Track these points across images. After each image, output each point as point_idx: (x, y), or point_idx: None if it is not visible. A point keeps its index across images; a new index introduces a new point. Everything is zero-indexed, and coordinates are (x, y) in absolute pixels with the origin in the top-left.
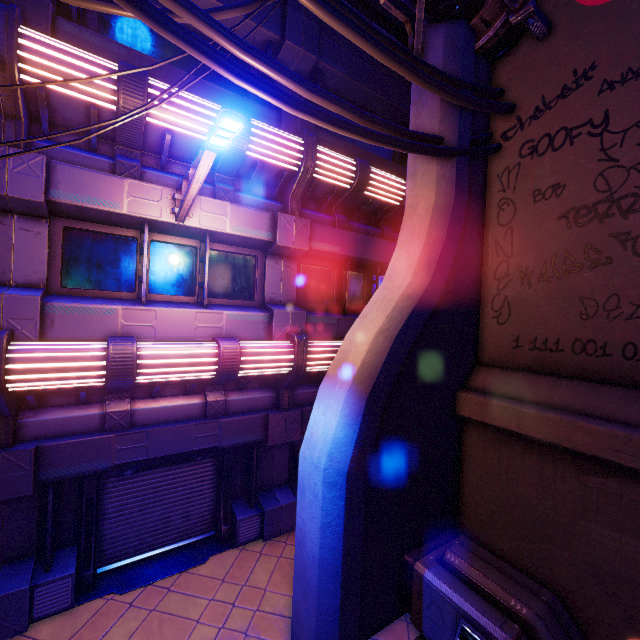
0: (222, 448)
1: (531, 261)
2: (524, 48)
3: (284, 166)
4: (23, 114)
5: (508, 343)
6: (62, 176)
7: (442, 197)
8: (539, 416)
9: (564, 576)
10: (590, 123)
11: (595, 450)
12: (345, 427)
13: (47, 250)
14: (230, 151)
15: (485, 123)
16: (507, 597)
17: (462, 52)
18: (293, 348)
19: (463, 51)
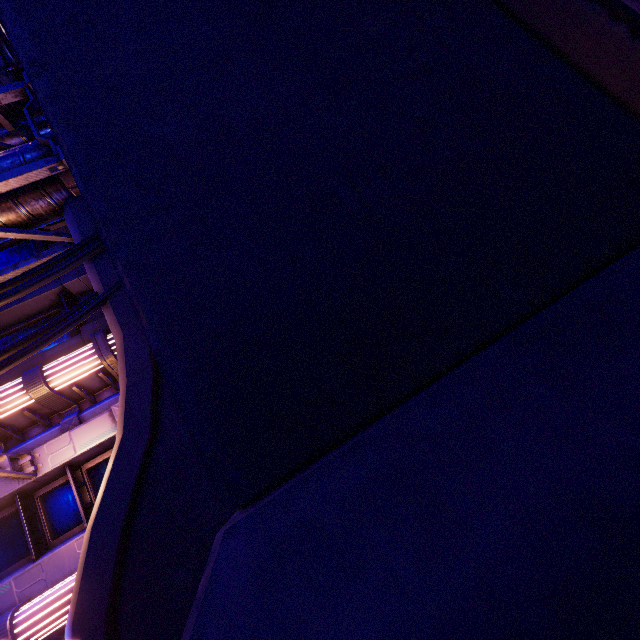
0: None
1: None
2: None
3: (94, 371)
4: None
5: None
6: None
7: (118, 339)
8: None
9: None
10: None
11: None
12: None
13: None
14: (43, 400)
15: None
16: None
17: (75, 221)
18: None
19: (76, 220)
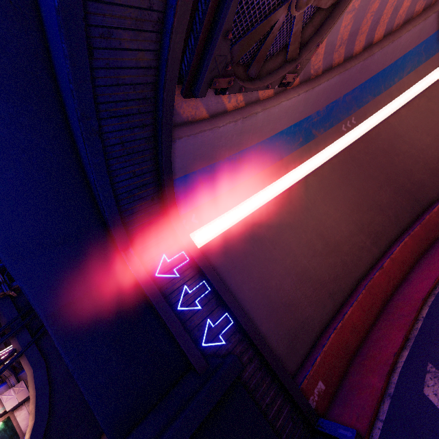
0: None
1: None
2: None
3: None
4: None
5: None
6: None
7: (29, 372)
8: None
9: None
10: None
11: None
12: None
13: None
14: None
15: None
16: None
17: (3, 312)
18: None
19: (3, 311)
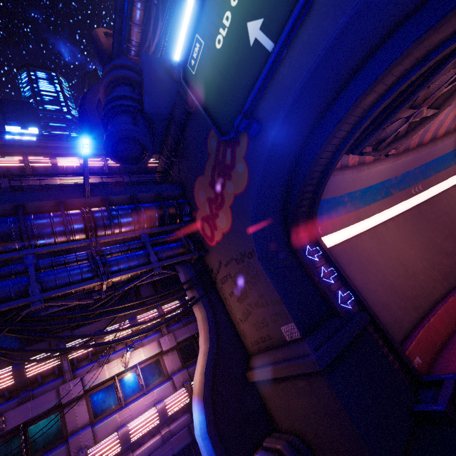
0: (176, 453)
1: (240, 316)
2: (206, 254)
3: (154, 322)
4: (71, 368)
5: (251, 345)
6: (86, 379)
7: (202, 313)
8: (261, 371)
9: (298, 426)
10: (228, 275)
11: (272, 376)
12: (201, 415)
13: (87, 408)
14: (134, 332)
15: (208, 276)
16: (276, 446)
17: (188, 270)
18: (186, 389)
19: (188, 270)
